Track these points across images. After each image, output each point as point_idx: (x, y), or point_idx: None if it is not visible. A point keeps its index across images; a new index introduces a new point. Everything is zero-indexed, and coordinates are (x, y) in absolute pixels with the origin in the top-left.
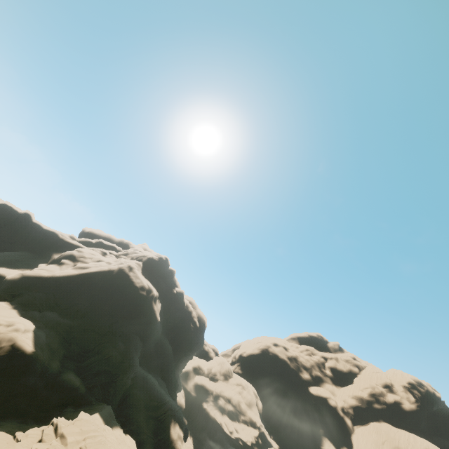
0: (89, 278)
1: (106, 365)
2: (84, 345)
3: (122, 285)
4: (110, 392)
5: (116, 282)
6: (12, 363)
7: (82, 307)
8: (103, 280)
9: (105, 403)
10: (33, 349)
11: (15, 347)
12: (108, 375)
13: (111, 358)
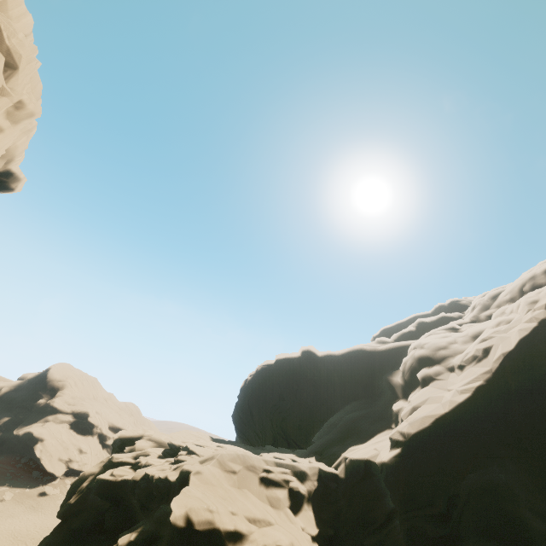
0: (527, 368)
1: None
2: None
3: None
4: None
5: None
6: None
7: None
8: None
9: None
10: None
11: None
12: None
13: None
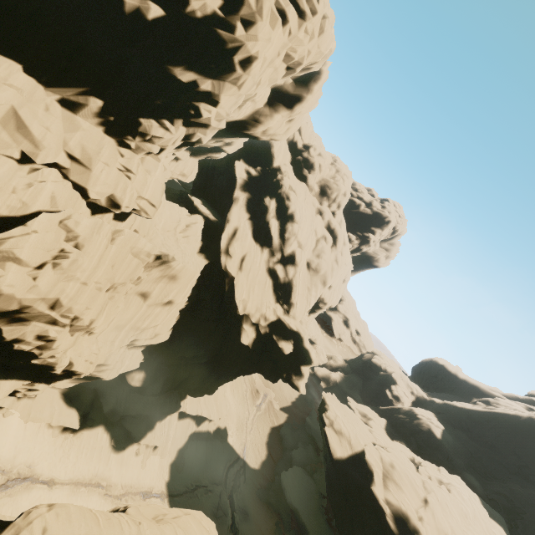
0: (494, 416)
1: (507, 492)
2: (491, 470)
3: (531, 432)
4: (516, 524)
5: (523, 427)
6: (429, 439)
7: (489, 439)
8: (508, 422)
9: (511, 529)
10: (440, 437)
11: (430, 430)
12: (509, 502)
13: (514, 490)
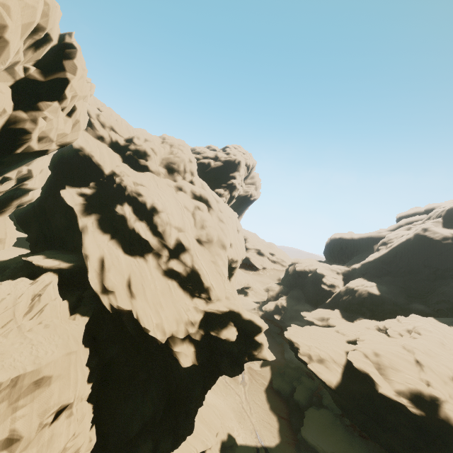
0: (396, 250)
1: (442, 297)
2: (421, 289)
3: (423, 244)
4: None
5: (417, 245)
6: (373, 300)
7: (404, 268)
8: (406, 248)
9: None
10: (378, 293)
11: (369, 293)
12: (448, 303)
13: (444, 292)
